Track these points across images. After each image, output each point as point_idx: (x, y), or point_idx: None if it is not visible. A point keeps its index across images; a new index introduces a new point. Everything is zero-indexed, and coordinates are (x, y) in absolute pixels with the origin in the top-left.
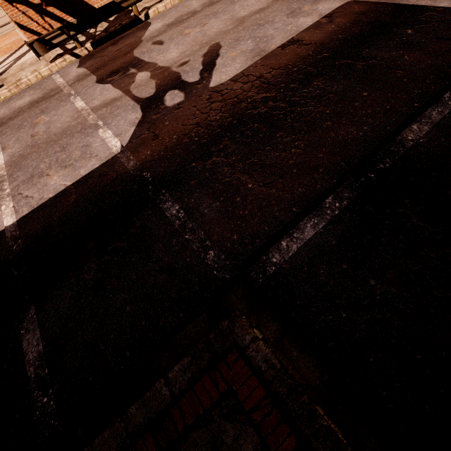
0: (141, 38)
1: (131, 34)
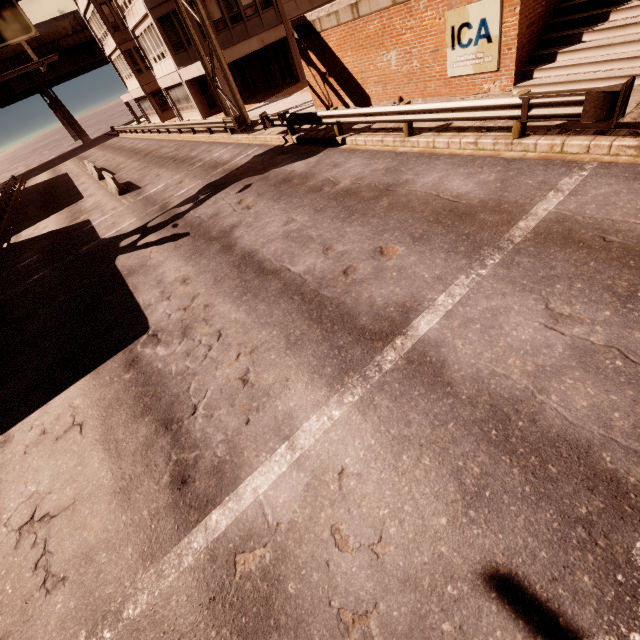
0: (273, 169)
1: (298, 154)
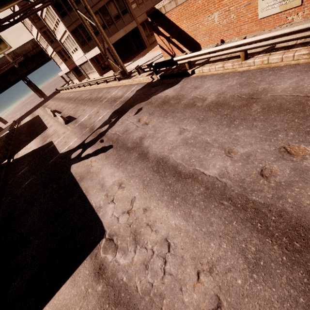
0: (152, 96)
1: (165, 85)
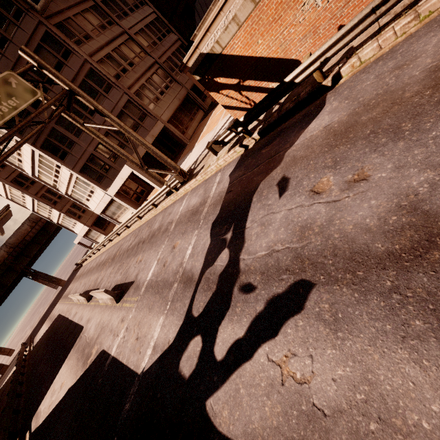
0: (286, 152)
1: (291, 128)
